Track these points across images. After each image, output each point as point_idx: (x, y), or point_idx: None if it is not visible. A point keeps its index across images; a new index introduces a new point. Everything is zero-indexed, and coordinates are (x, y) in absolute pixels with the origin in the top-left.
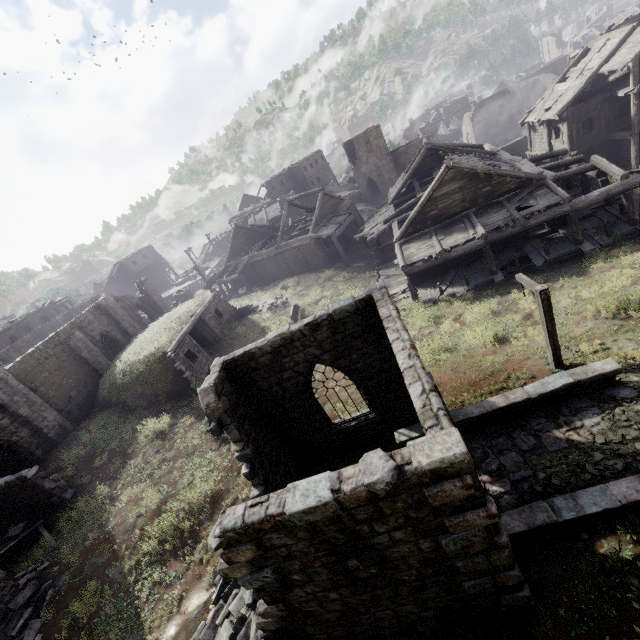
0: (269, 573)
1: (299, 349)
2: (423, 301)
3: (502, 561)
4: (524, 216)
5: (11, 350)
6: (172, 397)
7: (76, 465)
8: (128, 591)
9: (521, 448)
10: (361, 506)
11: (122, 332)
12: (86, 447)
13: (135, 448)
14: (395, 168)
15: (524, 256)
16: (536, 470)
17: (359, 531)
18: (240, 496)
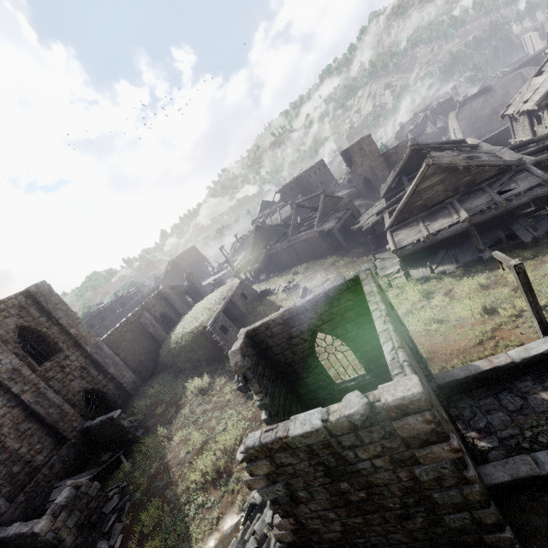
0: (280, 487)
1: (303, 320)
2: (415, 279)
3: (474, 496)
4: (506, 198)
5: (102, 327)
6: (210, 362)
7: (144, 412)
8: (180, 509)
9: (508, 408)
10: (345, 434)
11: (175, 312)
12: (151, 399)
13: (184, 401)
14: (387, 167)
15: (511, 234)
16: (523, 429)
17: (346, 456)
18: None
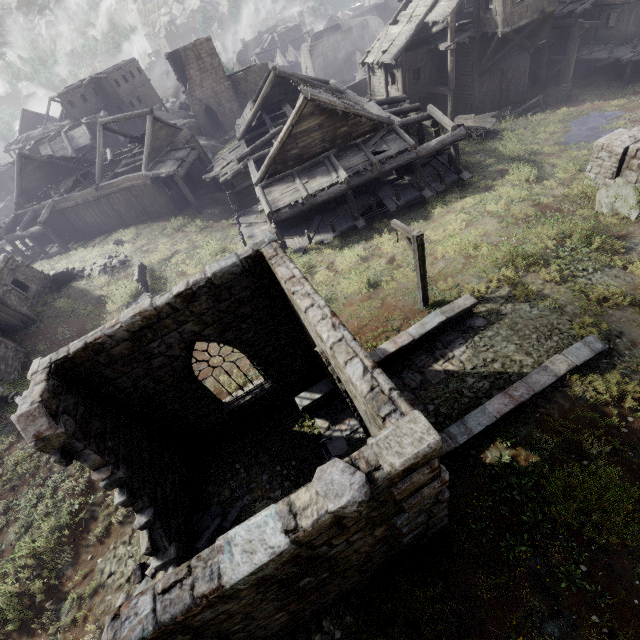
0: None
1: (171, 328)
2: (293, 250)
3: (440, 511)
4: (380, 161)
5: None
6: None
7: None
8: None
9: (411, 386)
10: (323, 533)
11: None
12: None
13: None
14: (236, 97)
15: (379, 202)
16: (426, 403)
17: (316, 554)
18: (115, 520)
